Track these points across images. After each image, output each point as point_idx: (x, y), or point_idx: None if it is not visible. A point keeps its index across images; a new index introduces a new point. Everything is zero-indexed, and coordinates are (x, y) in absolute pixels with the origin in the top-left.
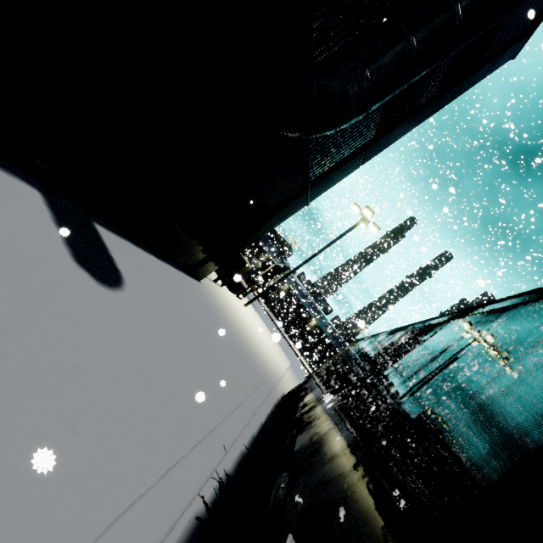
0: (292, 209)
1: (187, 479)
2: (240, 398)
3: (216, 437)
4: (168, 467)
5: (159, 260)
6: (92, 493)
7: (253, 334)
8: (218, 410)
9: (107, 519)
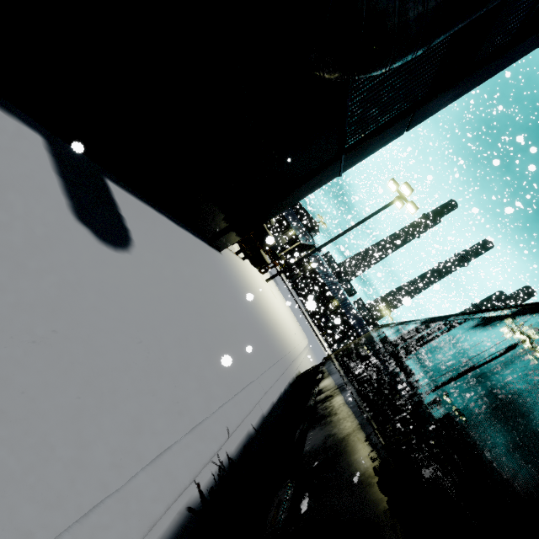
0: (322, 180)
1: (178, 468)
2: (252, 376)
3: (220, 418)
4: (157, 453)
5: (178, 226)
6: (49, 487)
7: (272, 310)
8: (225, 388)
9: (65, 521)
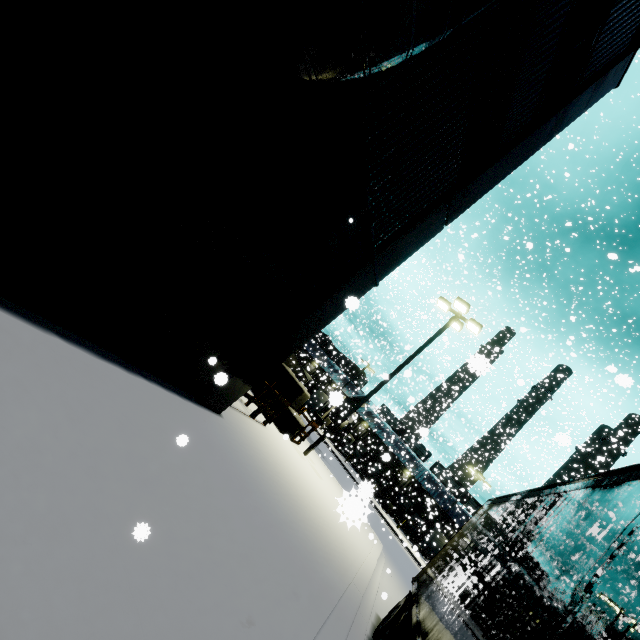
0: (354, 291)
1: None
2: None
3: None
4: None
5: (130, 374)
6: None
7: (315, 501)
8: None
9: None
